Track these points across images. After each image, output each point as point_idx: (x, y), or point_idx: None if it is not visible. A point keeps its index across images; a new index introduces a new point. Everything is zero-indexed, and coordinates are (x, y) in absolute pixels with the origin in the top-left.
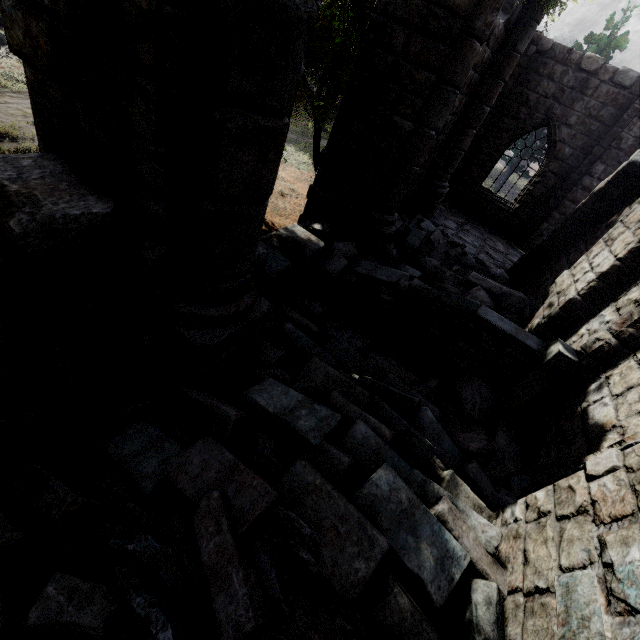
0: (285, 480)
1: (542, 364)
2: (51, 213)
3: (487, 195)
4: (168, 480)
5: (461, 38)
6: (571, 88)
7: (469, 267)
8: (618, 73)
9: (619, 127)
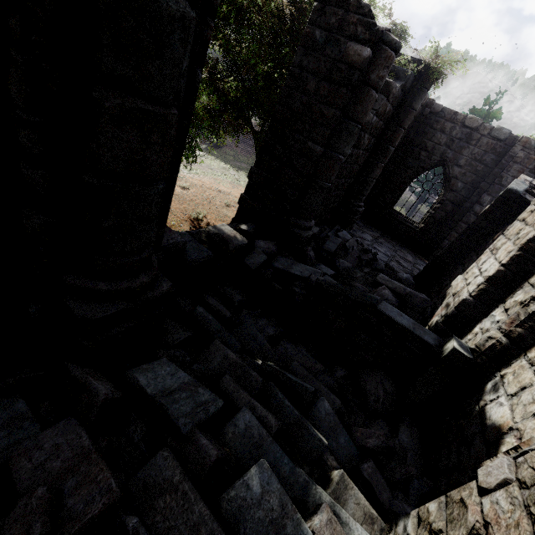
0: (140, 474)
1: (439, 359)
2: None
3: (397, 216)
4: (7, 467)
5: (360, 86)
6: (459, 139)
7: (379, 270)
8: (494, 130)
9: (499, 168)
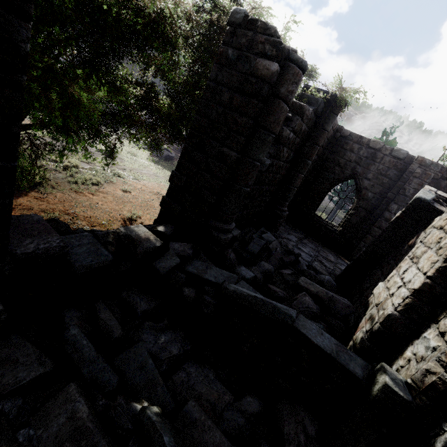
0: None
1: (369, 399)
2: None
3: (319, 220)
4: None
5: (271, 98)
6: (366, 157)
7: (301, 272)
8: (394, 150)
9: (402, 182)
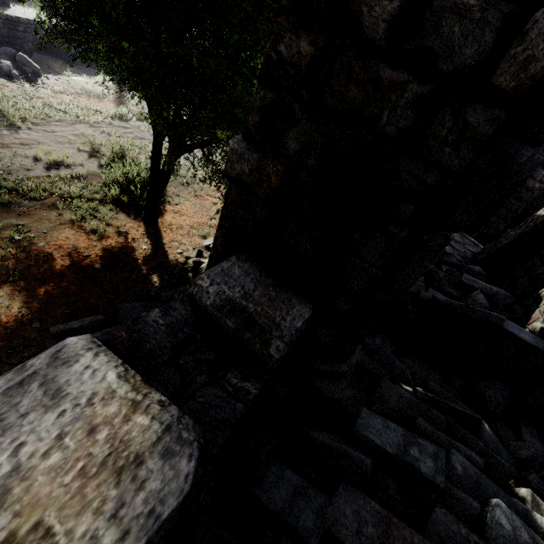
0: (432, 530)
1: None
2: (289, 331)
3: None
4: (331, 535)
5: None
6: None
7: (451, 265)
8: None
9: None
